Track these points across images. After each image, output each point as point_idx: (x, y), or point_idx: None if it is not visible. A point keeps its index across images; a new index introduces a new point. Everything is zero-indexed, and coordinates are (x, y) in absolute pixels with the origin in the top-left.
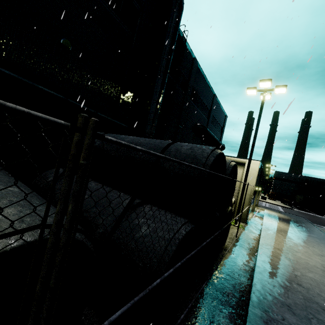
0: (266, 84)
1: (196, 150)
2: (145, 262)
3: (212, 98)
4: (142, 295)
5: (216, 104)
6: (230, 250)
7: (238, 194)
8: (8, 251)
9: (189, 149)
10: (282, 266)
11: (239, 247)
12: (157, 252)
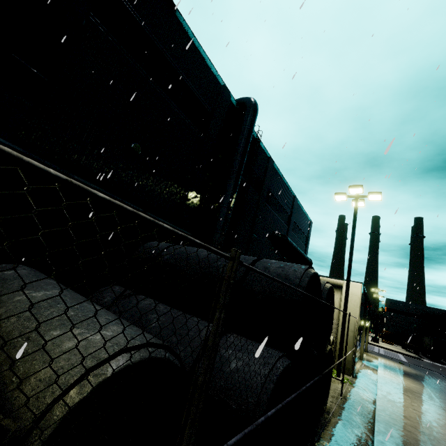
0: (357, 190)
1: (287, 269)
2: (239, 403)
3: (292, 200)
4: (251, 429)
5: (297, 208)
6: (335, 413)
7: (338, 330)
8: (131, 365)
9: (279, 267)
10: (412, 442)
11: (347, 410)
12: (253, 390)
